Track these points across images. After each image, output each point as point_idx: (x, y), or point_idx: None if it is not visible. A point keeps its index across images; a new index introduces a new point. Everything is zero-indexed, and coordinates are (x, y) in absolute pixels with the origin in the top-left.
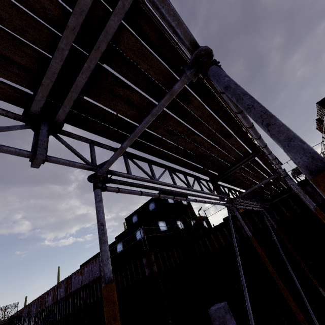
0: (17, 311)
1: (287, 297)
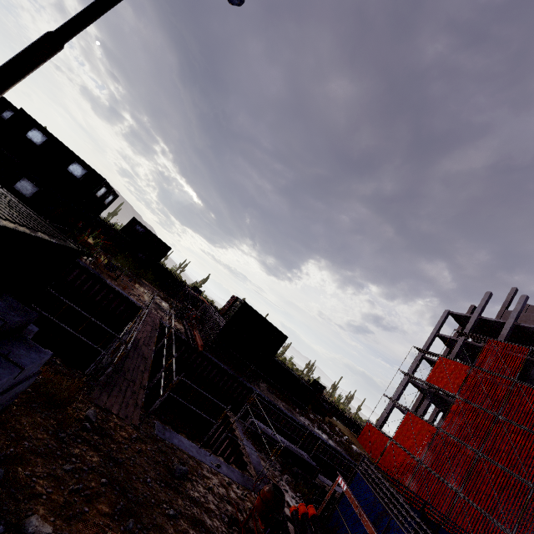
0: None
1: None
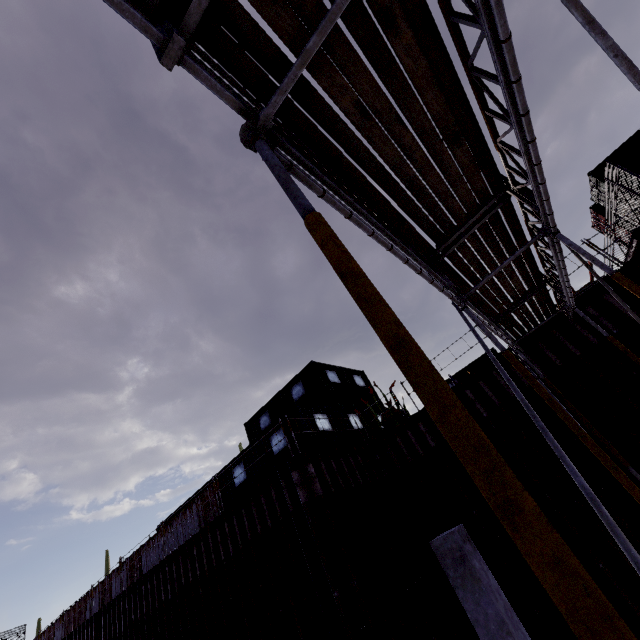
0: None
1: (580, 434)
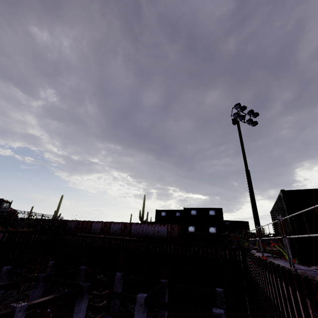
0: (61, 223)
1: None
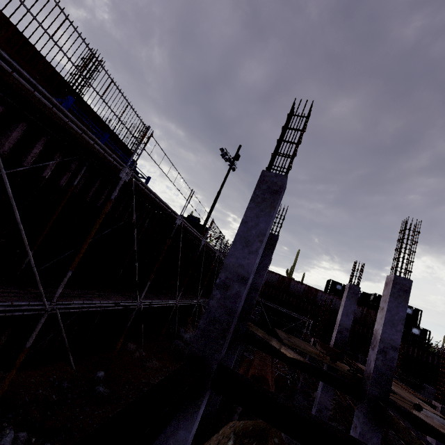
0: None
1: None
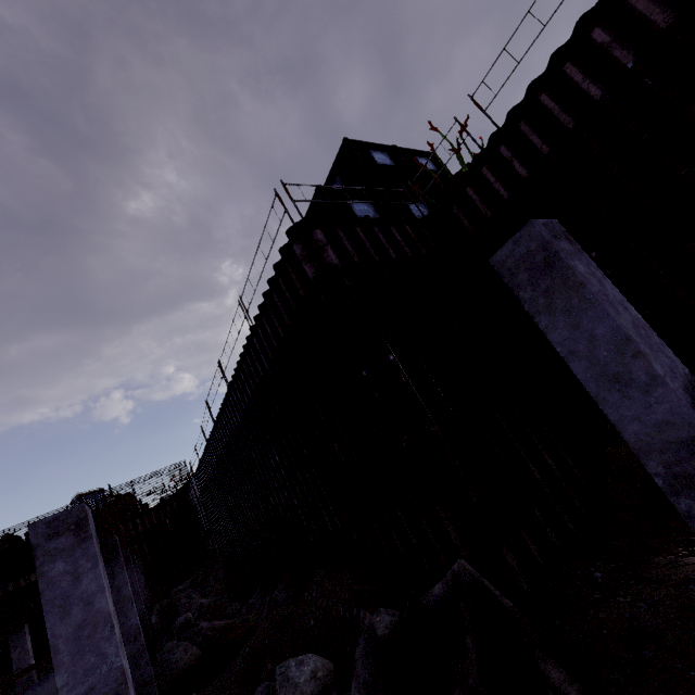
0: (188, 472)
1: None
